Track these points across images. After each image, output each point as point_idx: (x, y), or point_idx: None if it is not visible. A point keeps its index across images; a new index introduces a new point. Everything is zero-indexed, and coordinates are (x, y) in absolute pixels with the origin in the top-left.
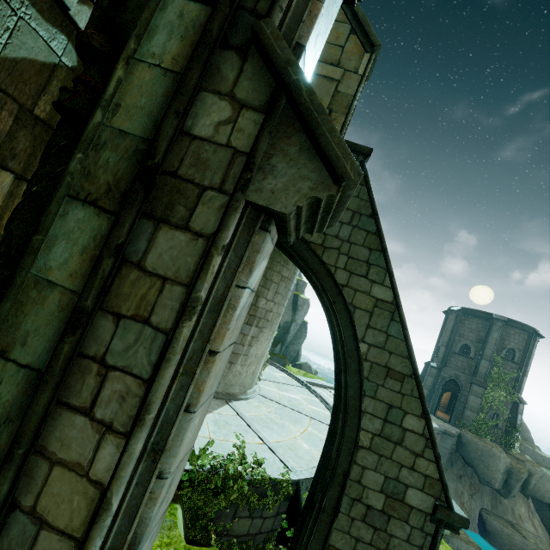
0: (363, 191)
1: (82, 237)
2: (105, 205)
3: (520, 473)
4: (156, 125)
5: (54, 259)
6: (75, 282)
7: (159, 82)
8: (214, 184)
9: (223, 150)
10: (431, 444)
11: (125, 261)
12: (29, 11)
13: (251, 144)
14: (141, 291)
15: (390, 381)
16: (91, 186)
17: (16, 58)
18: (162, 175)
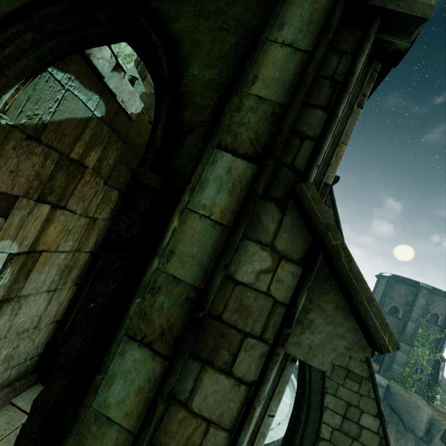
0: (330, 212)
1: (138, 378)
2: (159, 349)
3: (441, 425)
4: (206, 274)
5: (113, 396)
6: (130, 422)
7: (209, 233)
8: (255, 332)
9: (263, 298)
10: (385, 443)
11: (174, 399)
12: (74, 83)
13: (289, 296)
14: (187, 431)
15: (349, 382)
16: (147, 328)
17: (61, 120)
18: (208, 318)
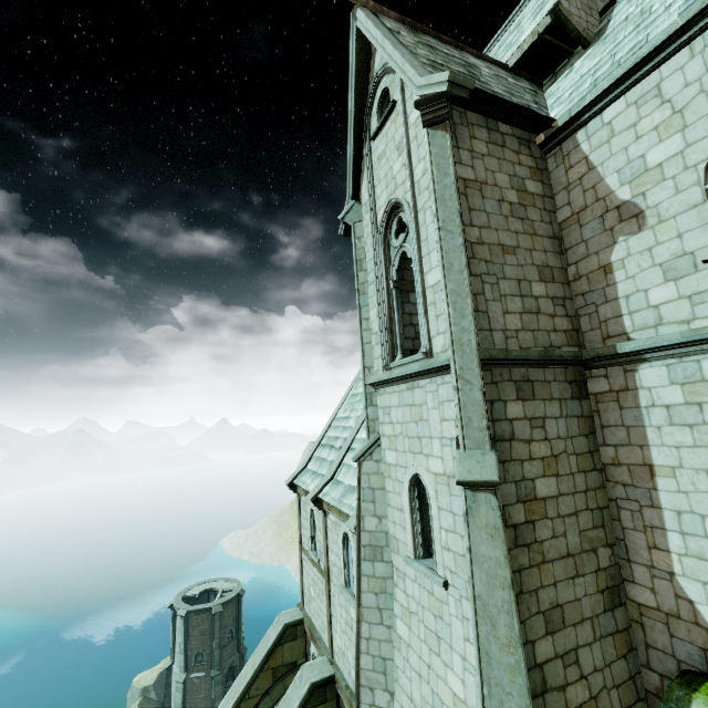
0: None
1: None
2: None
3: None
4: None
5: None
6: None
7: None
8: None
9: None
10: None
11: None
12: None
13: None
14: None
15: None
16: None
17: None
18: None
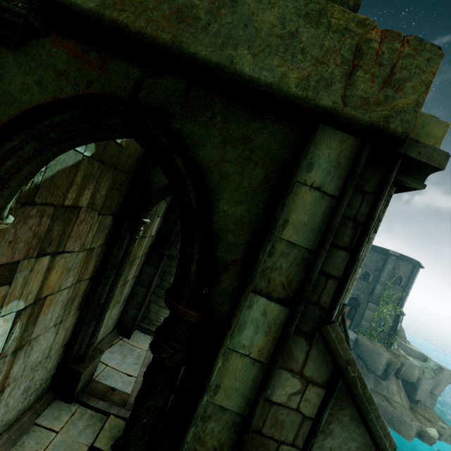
0: None
1: None
2: None
3: (396, 365)
4: (248, 403)
5: None
6: None
7: (249, 369)
8: (289, 441)
9: (294, 414)
10: None
11: None
12: None
13: (315, 412)
14: None
15: None
16: (201, 448)
17: (52, 174)
18: (251, 433)
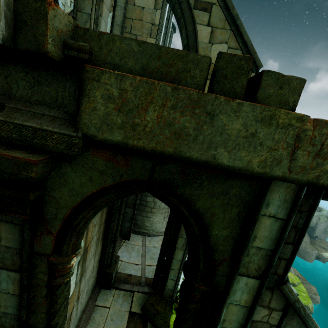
0: None
1: None
2: None
3: None
4: (241, 325)
5: None
6: None
7: (240, 310)
8: None
9: (266, 324)
10: None
11: None
12: None
13: (277, 322)
14: None
15: None
16: None
17: None
18: None
